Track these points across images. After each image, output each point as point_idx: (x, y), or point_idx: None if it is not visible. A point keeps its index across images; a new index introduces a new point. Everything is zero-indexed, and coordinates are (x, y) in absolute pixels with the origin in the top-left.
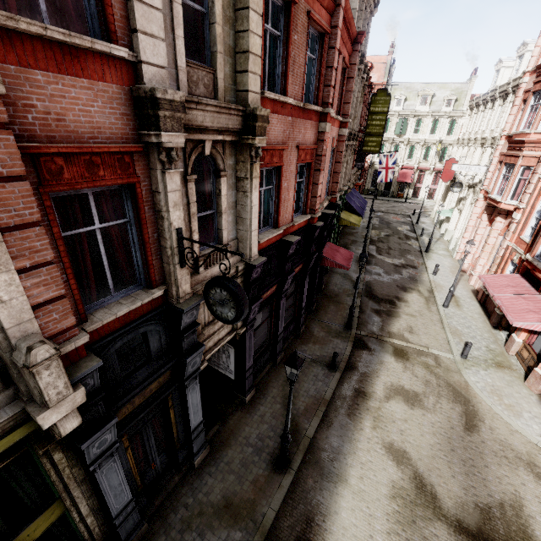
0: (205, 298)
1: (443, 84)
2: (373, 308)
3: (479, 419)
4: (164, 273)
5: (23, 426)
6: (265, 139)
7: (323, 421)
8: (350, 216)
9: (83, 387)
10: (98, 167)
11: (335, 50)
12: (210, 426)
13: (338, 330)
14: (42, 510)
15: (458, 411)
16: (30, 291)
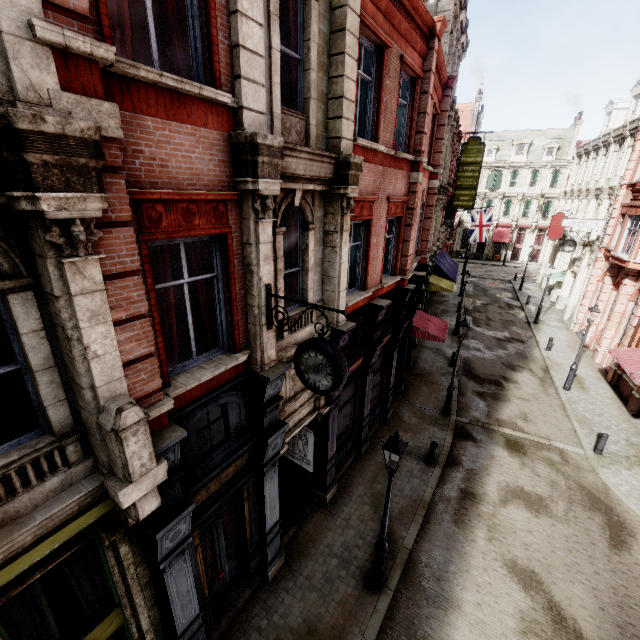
0: (296, 364)
1: (542, 131)
2: (474, 389)
3: (628, 534)
4: (248, 336)
5: (100, 504)
6: (358, 188)
7: (423, 528)
8: (440, 281)
9: (165, 461)
10: (194, 216)
11: (428, 95)
12: (284, 529)
13: (434, 416)
14: (100, 619)
15: (598, 521)
16: (123, 346)
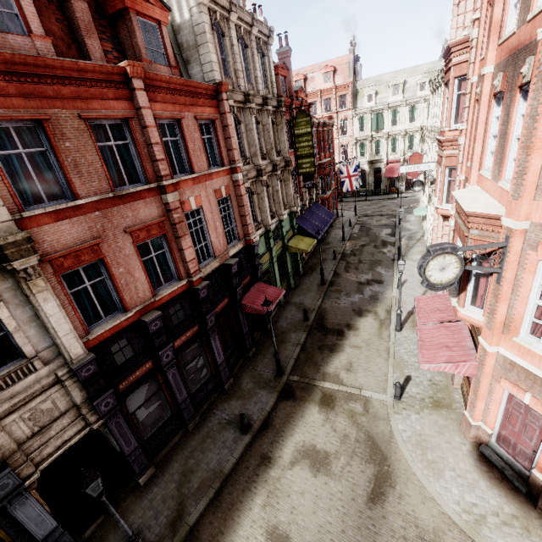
0: None
1: (413, 68)
2: (317, 343)
3: (390, 484)
4: None
5: None
6: (35, 256)
7: (214, 500)
8: (301, 241)
9: None
10: None
11: (147, 129)
12: (96, 517)
13: (268, 379)
14: None
15: (368, 474)
16: None
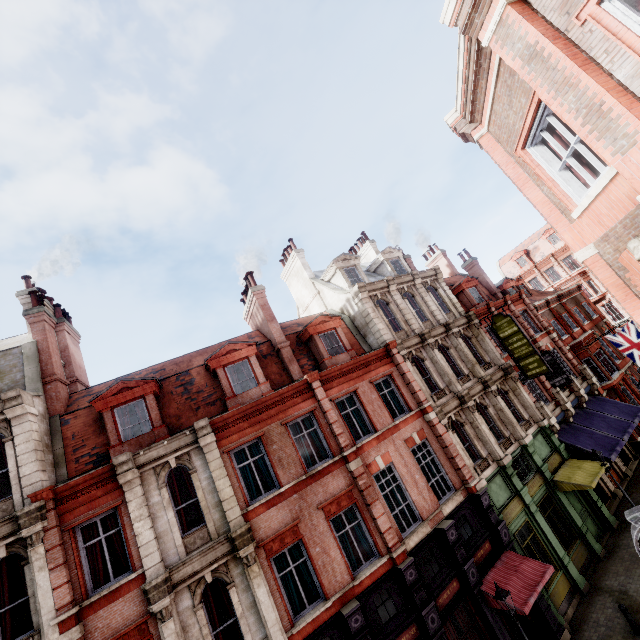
0: None
1: None
2: None
3: None
4: None
5: None
6: (252, 544)
7: None
8: (576, 470)
9: None
10: None
11: (326, 413)
12: None
13: None
14: None
15: None
16: None
